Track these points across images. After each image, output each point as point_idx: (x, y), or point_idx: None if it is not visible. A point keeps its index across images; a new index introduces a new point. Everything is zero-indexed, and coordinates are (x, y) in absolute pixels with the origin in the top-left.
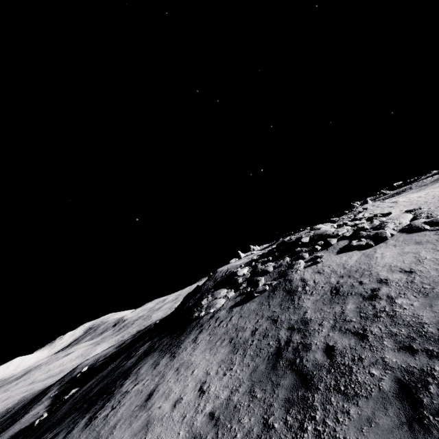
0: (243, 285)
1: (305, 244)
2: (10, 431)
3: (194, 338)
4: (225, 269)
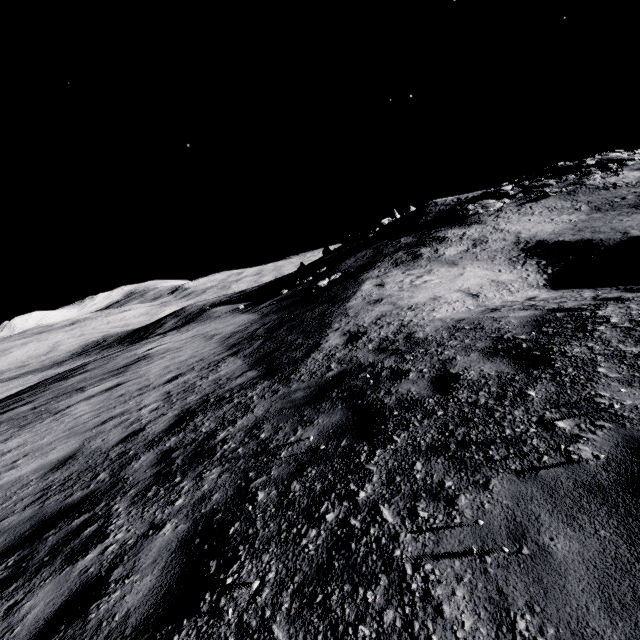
0: (520, 195)
1: (587, 168)
2: (220, 310)
3: (495, 217)
4: (451, 198)
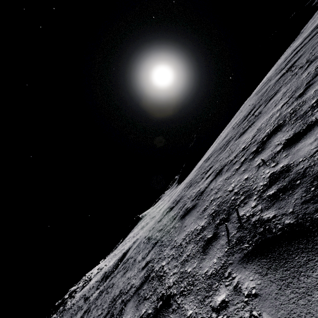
0: None
1: (67, 299)
2: None
3: None
4: None
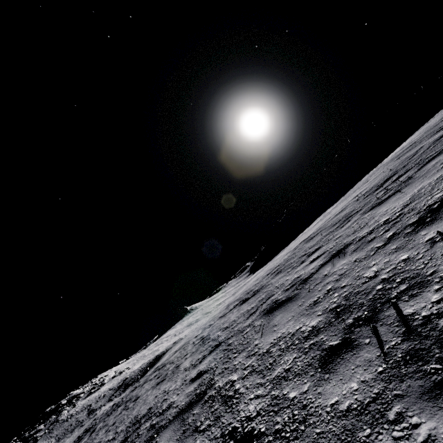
0: None
1: (64, 405)
2: None
3: None
4: None
